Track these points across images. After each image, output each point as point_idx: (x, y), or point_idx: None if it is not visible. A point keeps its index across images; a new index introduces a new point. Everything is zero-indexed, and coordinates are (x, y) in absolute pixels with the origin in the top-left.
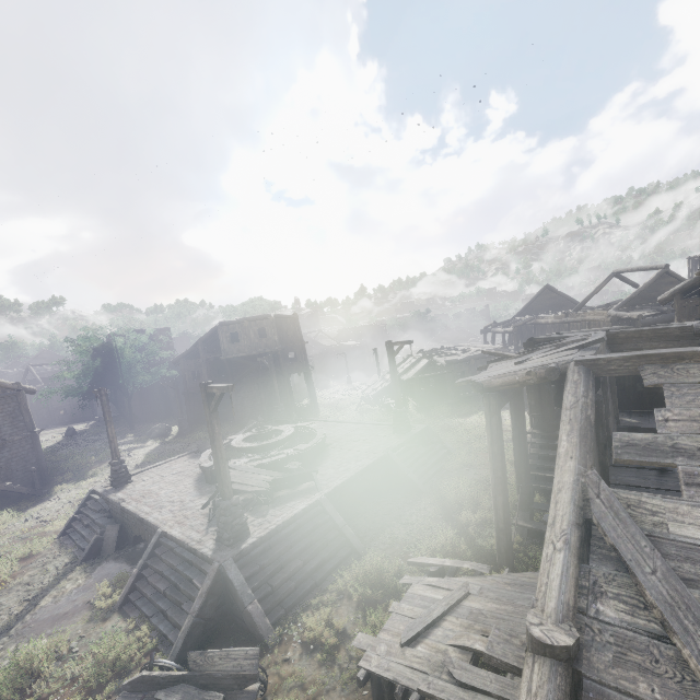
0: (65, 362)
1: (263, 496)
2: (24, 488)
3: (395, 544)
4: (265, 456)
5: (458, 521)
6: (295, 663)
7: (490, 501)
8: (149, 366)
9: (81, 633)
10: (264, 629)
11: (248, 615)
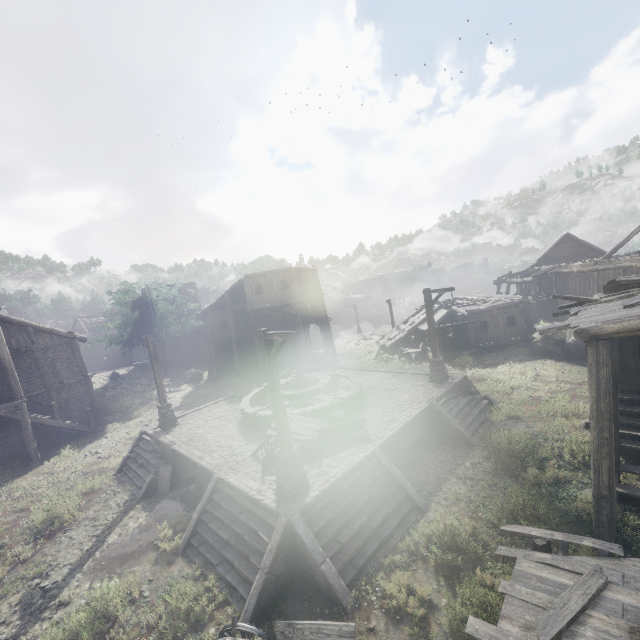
0: (108, 314)
1: (313, 445)
2: (81, 426)
3: (458, 500)
4: (304, 404)
5: (526, 479)
6: (382, 635)
7: (555, 458)
8: (179, 318)
9: (149, 576)
10: (340, 591)
11: (322, 575)
